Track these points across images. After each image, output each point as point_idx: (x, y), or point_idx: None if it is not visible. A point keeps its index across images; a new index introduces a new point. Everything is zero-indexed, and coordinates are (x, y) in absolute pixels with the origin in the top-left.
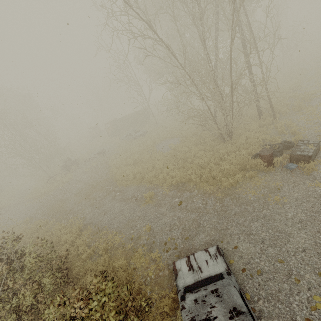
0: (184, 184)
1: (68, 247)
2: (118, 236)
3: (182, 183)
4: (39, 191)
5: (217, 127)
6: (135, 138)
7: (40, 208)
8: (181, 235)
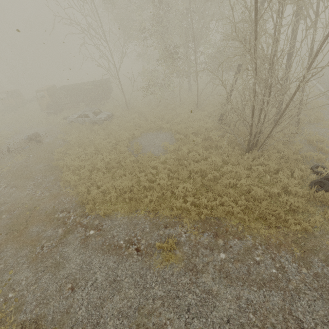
0: (220, 220)
1: None
2: None
3: (215, 218)
4: None
5: (250, 131)
6: (94, 122)
7: None
8: None
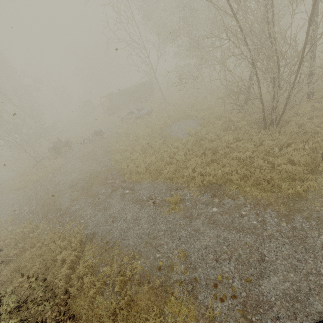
0: (221, 186)
1: (68, 271)
2: (138, 262)
3: (217, 184)
4: (25, 179)
5: (262, 108)
6: (138, 117)
7: (26, 202)
8: (238, 273)
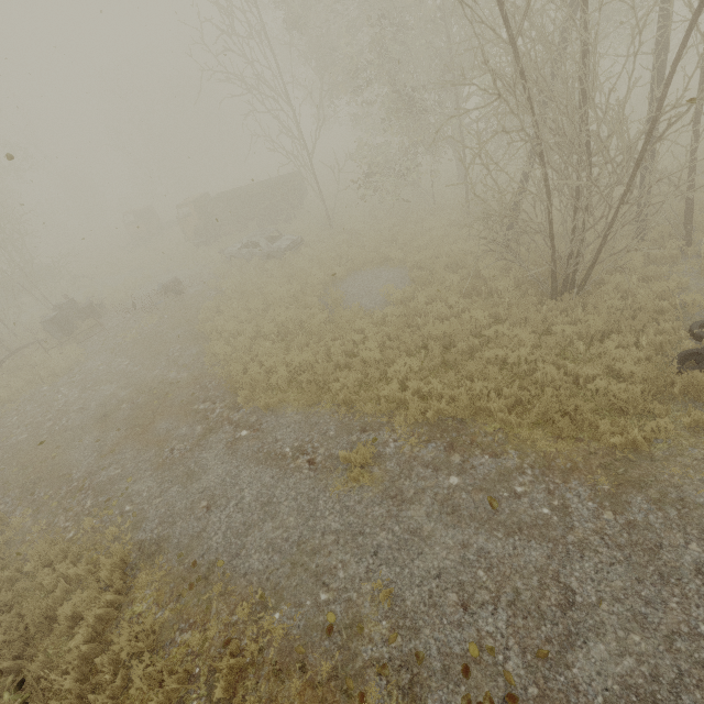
0: (465, 424)
1: (88, 648)
2: (274, 616)
3: (455, 419)
4: None
5: (552, 254)
6: (269, 256)
7: None
8: (516, 638)
